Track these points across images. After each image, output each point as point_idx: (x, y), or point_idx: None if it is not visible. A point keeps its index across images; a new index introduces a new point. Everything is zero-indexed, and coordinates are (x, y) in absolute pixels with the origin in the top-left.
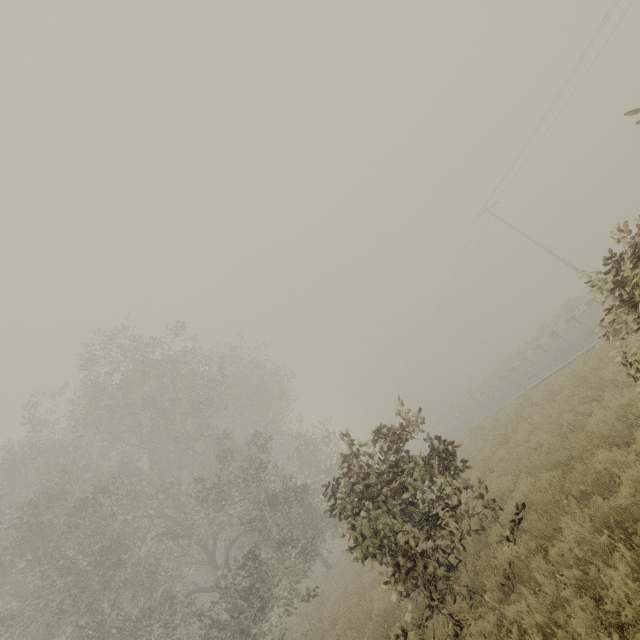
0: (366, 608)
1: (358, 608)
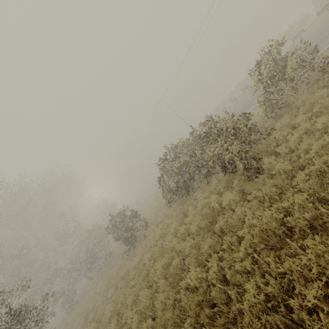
0: (120, 251)
1: (119, 252)
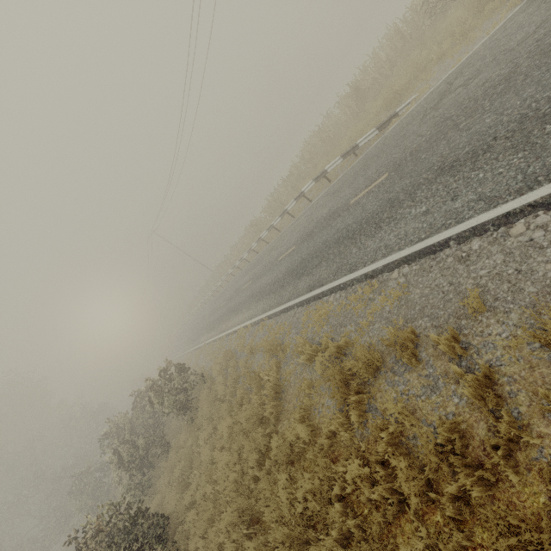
0: None
1: None
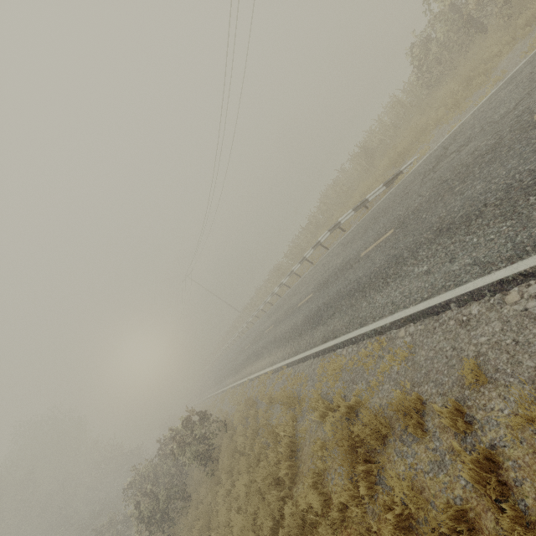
0: None
1: None
